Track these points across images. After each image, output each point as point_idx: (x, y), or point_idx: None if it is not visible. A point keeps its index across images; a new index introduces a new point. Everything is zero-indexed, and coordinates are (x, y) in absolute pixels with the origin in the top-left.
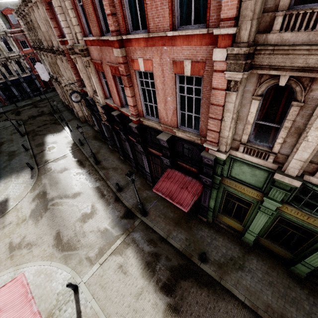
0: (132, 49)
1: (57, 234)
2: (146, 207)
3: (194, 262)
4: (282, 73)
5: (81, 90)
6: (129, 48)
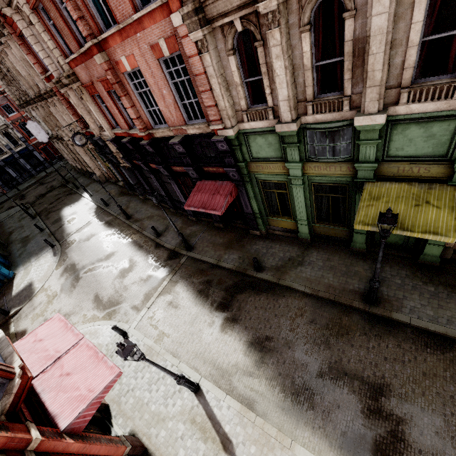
0: (112, 50)
1: (95, 297)
2: (192, 243)
3: (249, 274)
4: (232, 18)
5: (86, 134)
6: (109, 51)
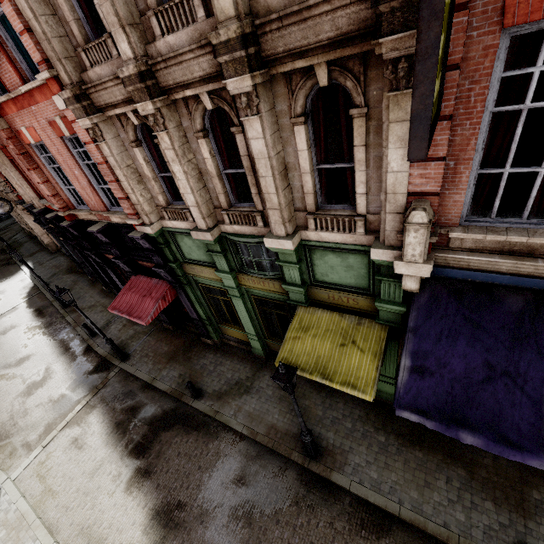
0: (10, 117)
1: None
2: (130, 349)
3: (185, 401)
4: (123, 110)
5: (18, 197)
6: (7, 118)
